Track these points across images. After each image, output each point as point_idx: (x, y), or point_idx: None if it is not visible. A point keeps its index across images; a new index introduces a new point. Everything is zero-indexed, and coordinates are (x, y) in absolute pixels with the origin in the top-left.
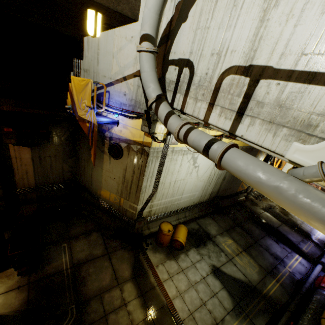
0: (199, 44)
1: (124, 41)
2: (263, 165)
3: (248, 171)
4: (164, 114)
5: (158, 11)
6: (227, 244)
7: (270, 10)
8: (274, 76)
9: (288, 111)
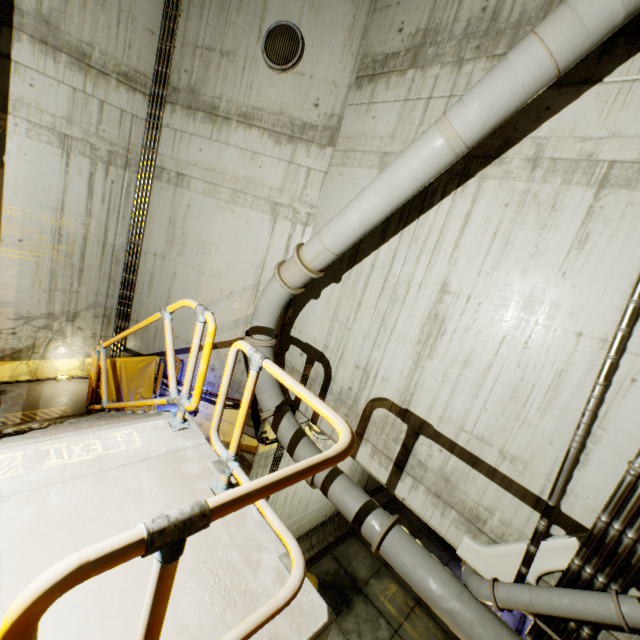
0: (338, 343)
1: (217, 295)
2: (433, 569)
3: (415, 578)
4: (289, 436)
5: (282, 305)
6: (388, 594)
7: (424, 357)
8: (436, 439)
9: (454, 490)
